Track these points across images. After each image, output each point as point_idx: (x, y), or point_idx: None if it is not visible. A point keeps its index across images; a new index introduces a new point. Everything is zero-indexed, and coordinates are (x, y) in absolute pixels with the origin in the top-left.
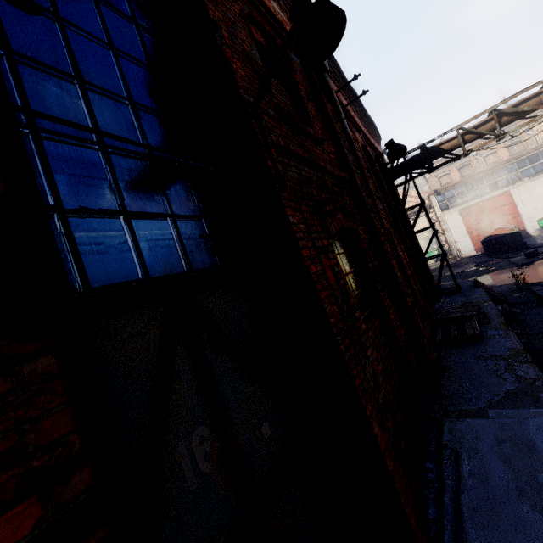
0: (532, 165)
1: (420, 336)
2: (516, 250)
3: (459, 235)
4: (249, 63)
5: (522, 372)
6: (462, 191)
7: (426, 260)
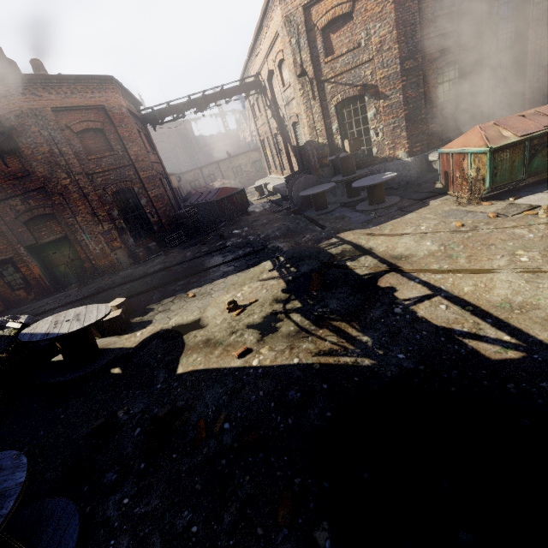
0: None
1: None
2: None
3: None
4: None
5: None
6: None
7: None
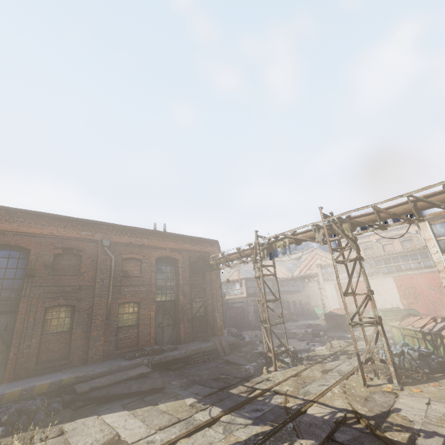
0: (385, 265)
1: (89, 346)
2: (343, 329)
3: (333, 303)
4: (43, 264)
5: (98, 369)
6: (338, 270)
7: (195, 317)
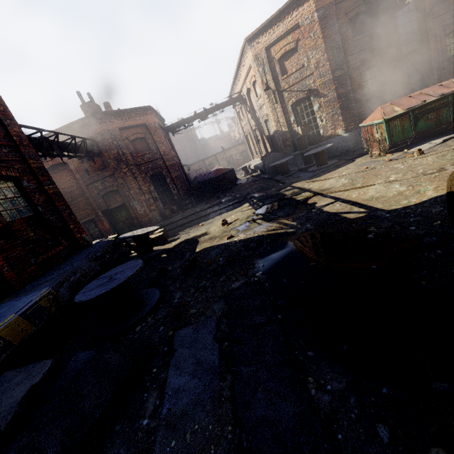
0: None
1: None
2: None
3: None
4: None
5: None
6: None
7: None
